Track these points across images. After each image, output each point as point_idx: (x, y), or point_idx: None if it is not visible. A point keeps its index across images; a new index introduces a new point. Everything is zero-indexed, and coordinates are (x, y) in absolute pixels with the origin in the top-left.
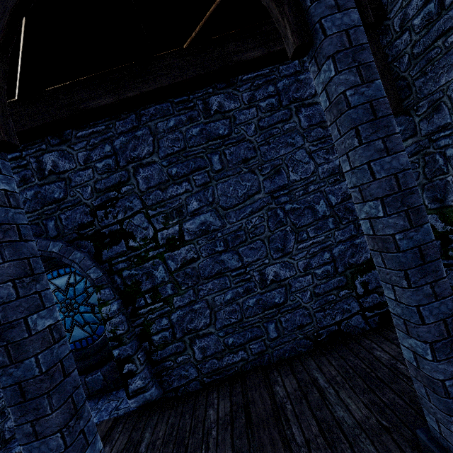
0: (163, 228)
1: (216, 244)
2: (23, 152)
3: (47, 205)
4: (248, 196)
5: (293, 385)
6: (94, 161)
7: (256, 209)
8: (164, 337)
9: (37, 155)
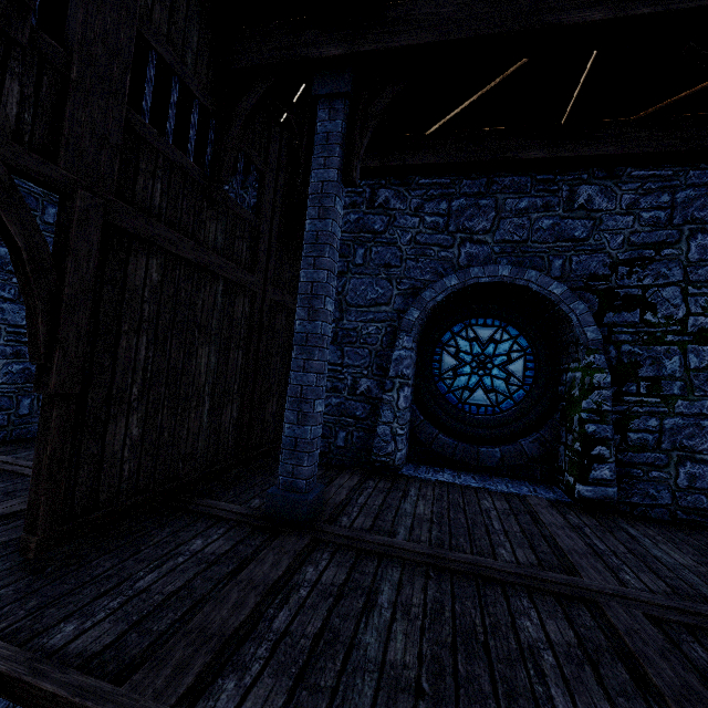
0: (699, 314)
1: None
2: (558, 176)
3: (561, 241)
4: None
5: None
6: (640, 209)
7: None
8: (644, 439)
9: (573, 184)
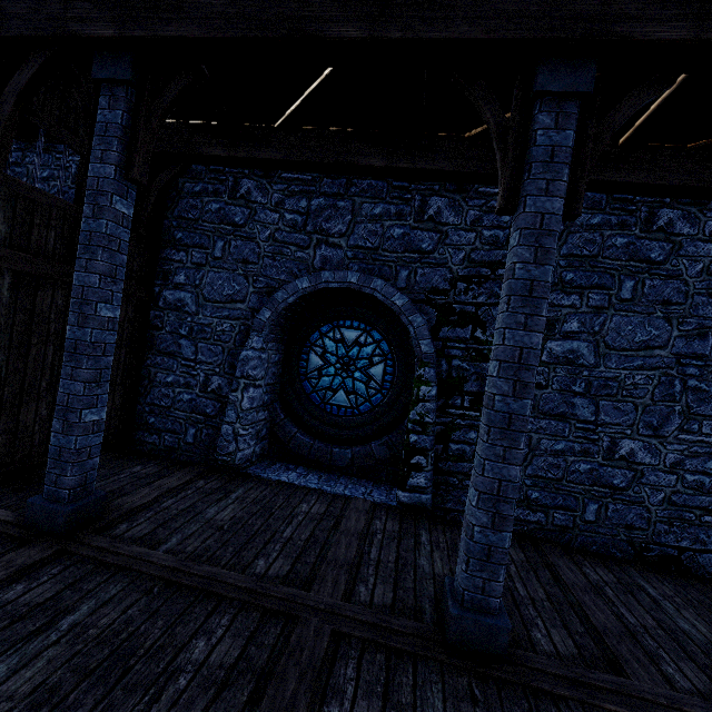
0: None
1: (575, 382)
2: (412, 185)
3: (410, 252)
4: (647, 346)
5: (610, 577)
6: (483, 226)
7: (648, 366)
8: (463, 450)
9: (425, 194)
